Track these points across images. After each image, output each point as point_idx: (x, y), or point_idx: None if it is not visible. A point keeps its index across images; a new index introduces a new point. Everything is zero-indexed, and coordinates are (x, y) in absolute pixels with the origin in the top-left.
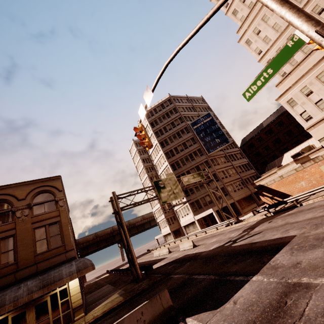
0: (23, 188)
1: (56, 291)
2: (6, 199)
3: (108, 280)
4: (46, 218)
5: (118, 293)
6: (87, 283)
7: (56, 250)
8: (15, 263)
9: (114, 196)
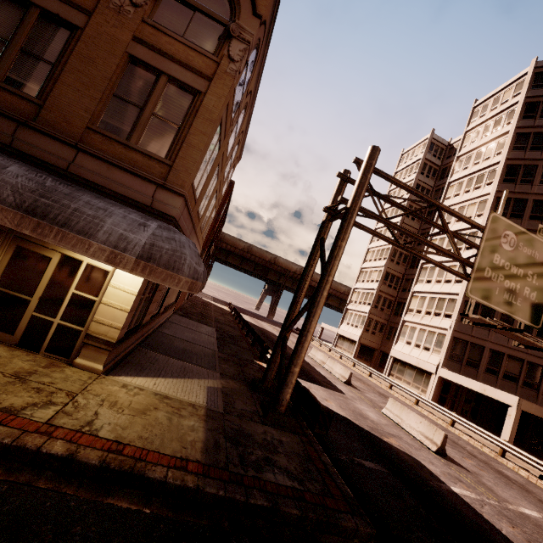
0: None
1: (82, 260)
2: None
3: (221, 319)
4: (175, 58)
5: (208, 393)
6: (200, 294)
7: (143, 161)
8: (36, 103)
9: (371, 160)
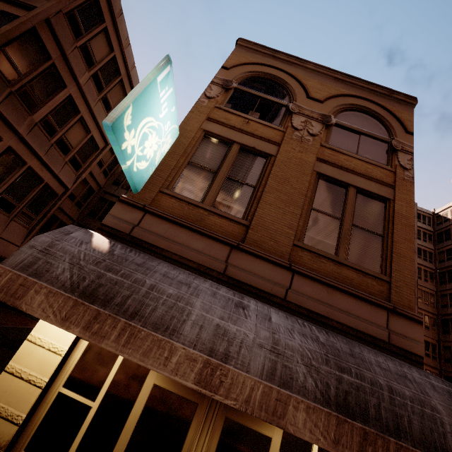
0: (325, 81)
1: None
2: (286, 83)
3: None
4: (356, 171)
5: None
6: None
7: (357, 278)
8: (242, 224)
9: None
